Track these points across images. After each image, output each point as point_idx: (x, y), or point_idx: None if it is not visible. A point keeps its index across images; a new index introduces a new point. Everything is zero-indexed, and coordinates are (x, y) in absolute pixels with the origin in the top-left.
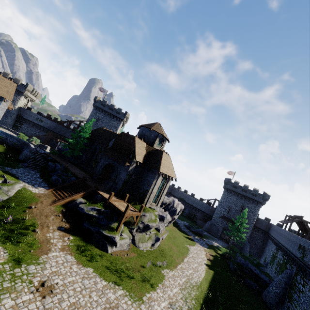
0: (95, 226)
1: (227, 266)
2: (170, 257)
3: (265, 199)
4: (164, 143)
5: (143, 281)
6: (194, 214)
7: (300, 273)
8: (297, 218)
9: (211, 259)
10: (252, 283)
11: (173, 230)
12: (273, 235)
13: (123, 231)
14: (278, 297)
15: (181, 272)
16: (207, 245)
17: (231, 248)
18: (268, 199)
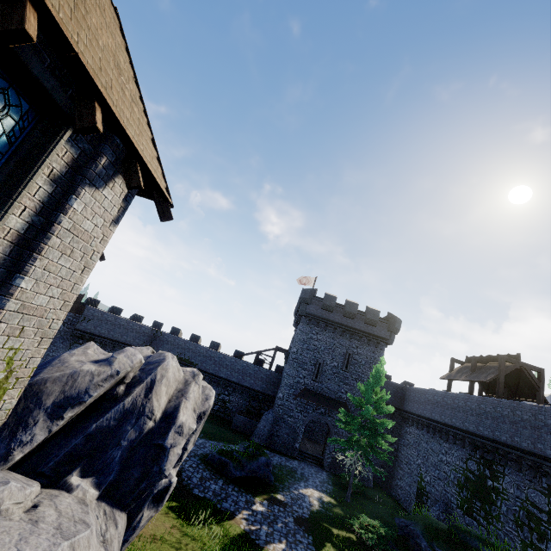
0: None
1: None
2: None
3: (395, 330)
4: None
5: None
6: (222, 401)
7: None
8: (511, 361)
9: None
10: None
11: None
12: (441, 418)
13: None
14: None
15: None
16: (305, 533)
17: (339, 482)
18: (398, 329)
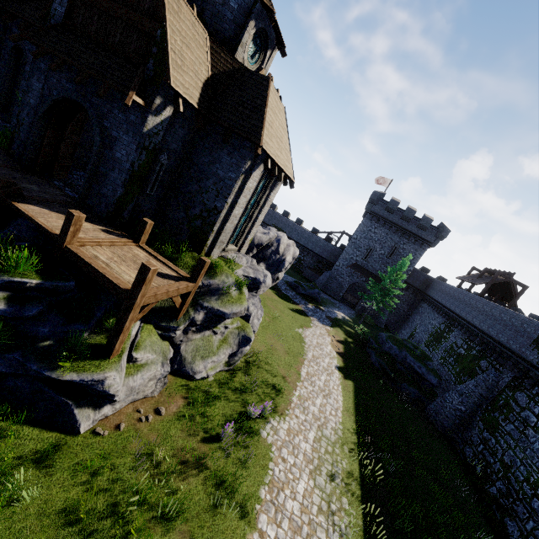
0: (4, 353)
1: (367, 359)
2: (274, 375)
3: (440, 237)
4: (269, 59)
5: (215, 505)
6: (299, 259)
7: (527, 389)
8: (504, 276)
9: (342, 351)
10: (411, 390)
11: (269, 299)
12: (441, 300)
13: (138, 345)
14: (460, 417)
15: (303, 412)
16: (329, 321)
17: (360, 317)
18: (444, 237)
